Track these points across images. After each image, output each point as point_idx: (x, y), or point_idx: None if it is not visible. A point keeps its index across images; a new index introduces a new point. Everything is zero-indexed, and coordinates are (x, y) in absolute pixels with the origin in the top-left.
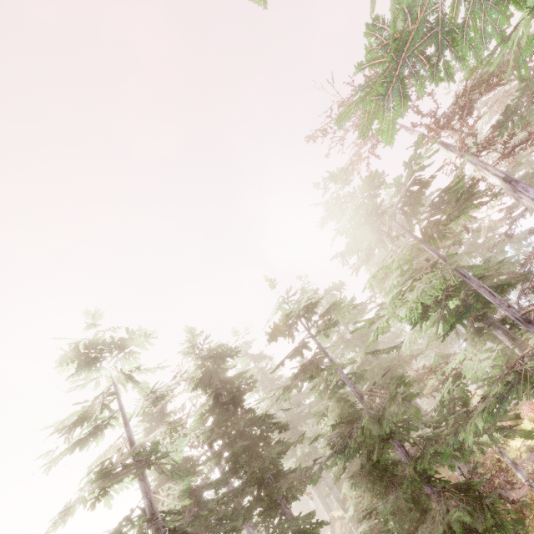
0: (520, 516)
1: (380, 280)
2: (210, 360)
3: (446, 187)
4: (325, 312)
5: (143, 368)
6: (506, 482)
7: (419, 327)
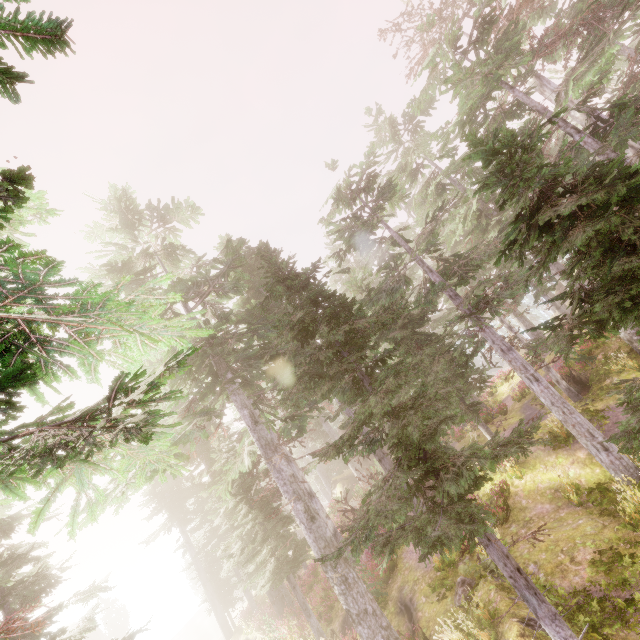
0: (503, 414)
1: (419, 205)
2: (250, 261)
3: (506, 30)
4: (381, 192)
5: (182, 250)
6: (504, 338)
7: (453, 225)
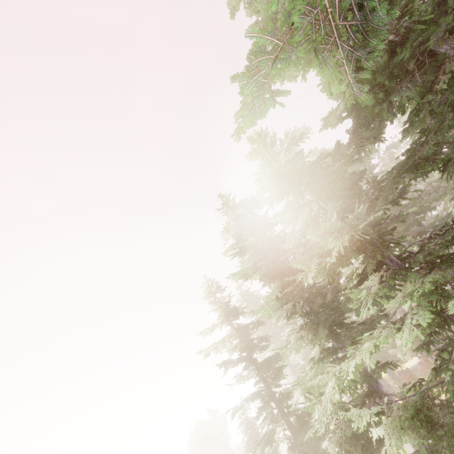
0: None
1: None
2: None
3: None
4: None
5: None
6: None
7: None
